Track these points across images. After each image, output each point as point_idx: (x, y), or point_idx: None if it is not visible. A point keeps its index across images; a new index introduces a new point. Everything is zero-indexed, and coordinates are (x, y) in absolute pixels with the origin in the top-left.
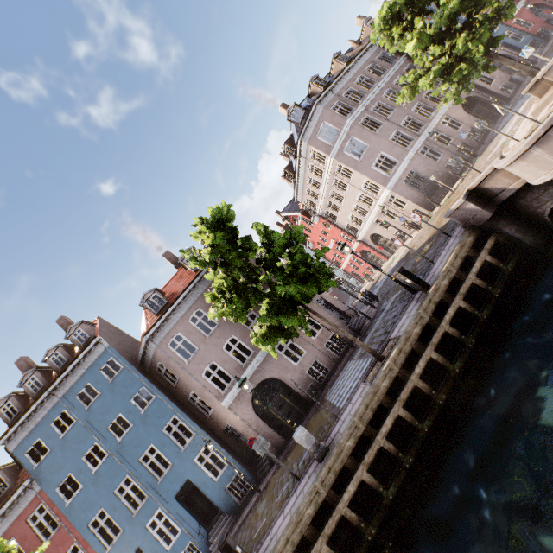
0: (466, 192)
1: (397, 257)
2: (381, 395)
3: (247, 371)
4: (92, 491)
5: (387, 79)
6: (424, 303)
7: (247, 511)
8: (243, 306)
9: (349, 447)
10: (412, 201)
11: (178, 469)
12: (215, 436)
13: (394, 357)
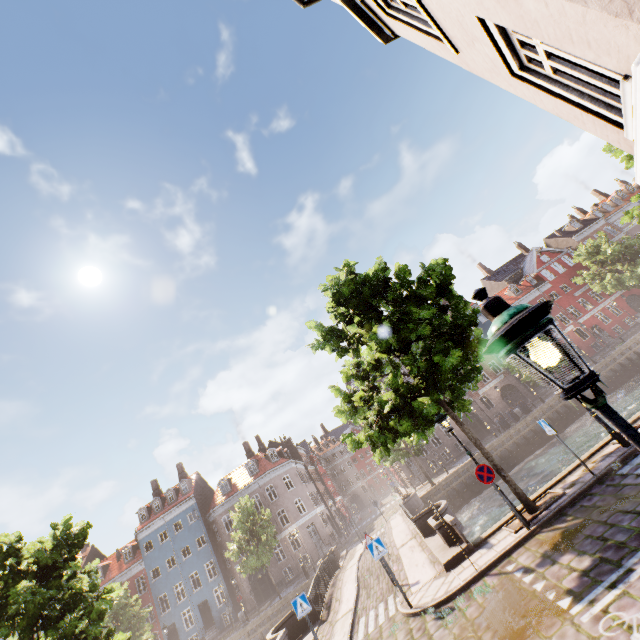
0: (332, 548)
1: (392, 502)
2: (267, 616)
3: None
4: (165, 580)
5: None
6: (299, 587)
7: (224, 632)
8: (237, 555)
9: (249, 629)
10: (404, 473)
11: (204, 590)
12: (227, 581)
13: (278, 603)
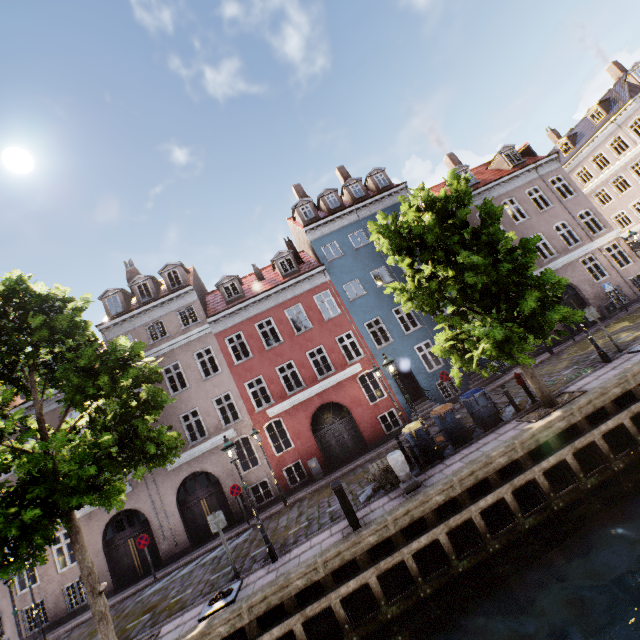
0: None
1: None
2: None
3: (550, 266)
4: (373, 300)
5: None
6: None
7: (537, 362)
8: None
9: None
10: None
11: None
12: None
13: None
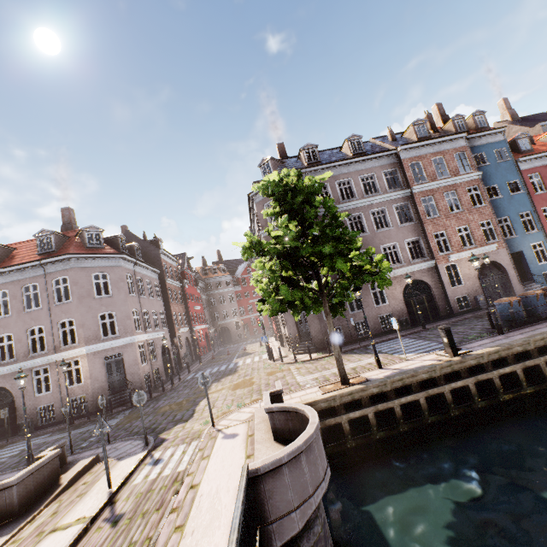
0: (45, 455)
1: (255, 358)
2: None
3: None
4: None
5: (369, 202)
6: None
7: None
8: None
9: None
10: (288, 330)
11: None
12: None
13: None
